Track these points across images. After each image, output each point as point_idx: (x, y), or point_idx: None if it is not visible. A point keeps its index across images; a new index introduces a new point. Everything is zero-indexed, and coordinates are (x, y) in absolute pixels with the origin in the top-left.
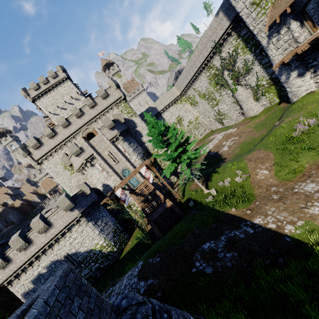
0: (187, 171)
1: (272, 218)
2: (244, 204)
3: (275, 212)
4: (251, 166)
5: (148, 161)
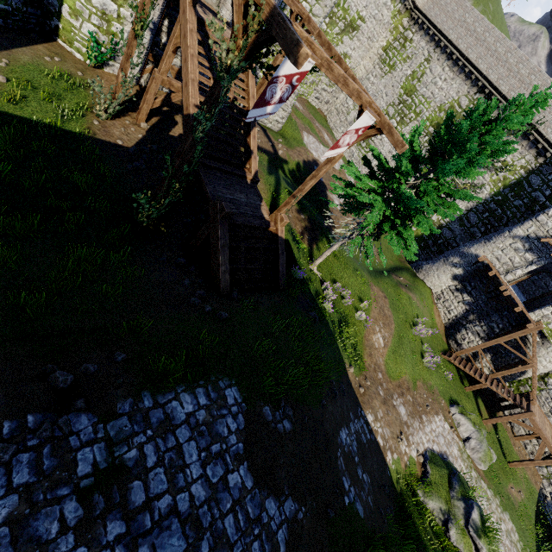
0: (371, 244)
1: (381, 428)
2: (357, 369)
3: (383, 420)
4: (375, 312)
5: (406, 148)
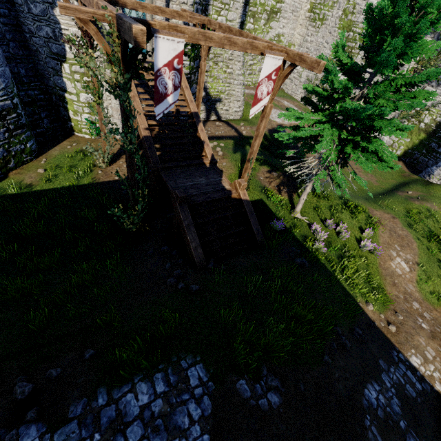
0: (339, 172)
1: (437, 372)
2: (379, 304)
3: (437, 360)
4: (384, 237)
5: (323, 65)
